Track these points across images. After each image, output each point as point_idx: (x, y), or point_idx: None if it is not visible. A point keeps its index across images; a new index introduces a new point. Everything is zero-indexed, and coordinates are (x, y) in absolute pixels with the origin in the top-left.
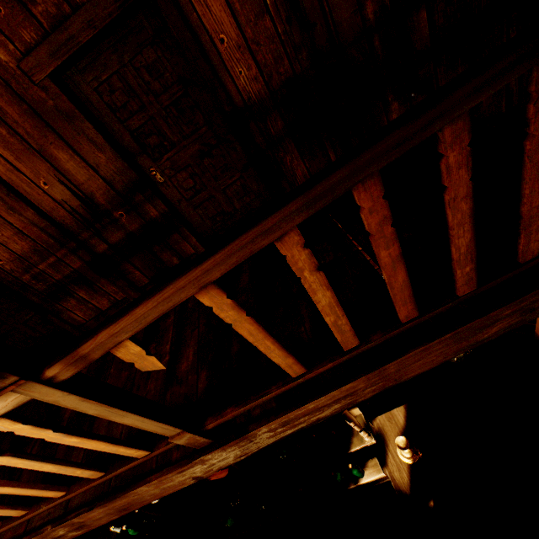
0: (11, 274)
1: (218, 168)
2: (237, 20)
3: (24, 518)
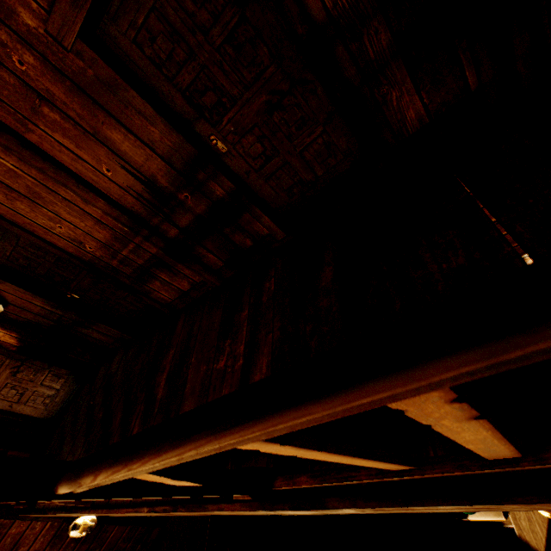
0: (102, 260)
1: (292, 123)
2: None
3: None
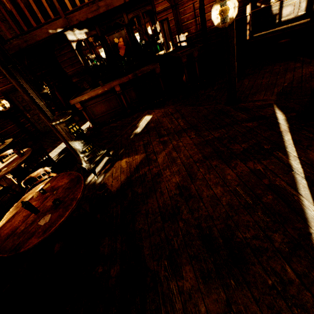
0: None
1: None
2: None
3: (87, 2)
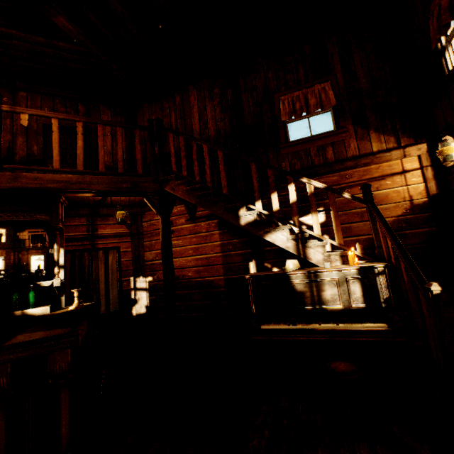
0: None
1: None
2: (113, 148)
3: None
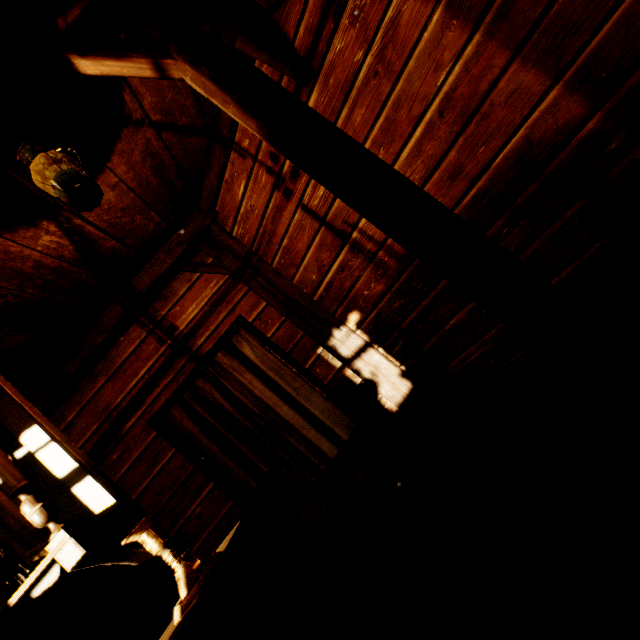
0: None
1: None
2: None
3: None
